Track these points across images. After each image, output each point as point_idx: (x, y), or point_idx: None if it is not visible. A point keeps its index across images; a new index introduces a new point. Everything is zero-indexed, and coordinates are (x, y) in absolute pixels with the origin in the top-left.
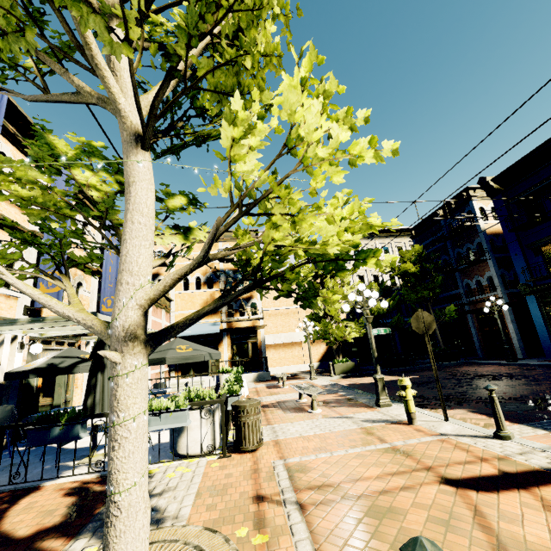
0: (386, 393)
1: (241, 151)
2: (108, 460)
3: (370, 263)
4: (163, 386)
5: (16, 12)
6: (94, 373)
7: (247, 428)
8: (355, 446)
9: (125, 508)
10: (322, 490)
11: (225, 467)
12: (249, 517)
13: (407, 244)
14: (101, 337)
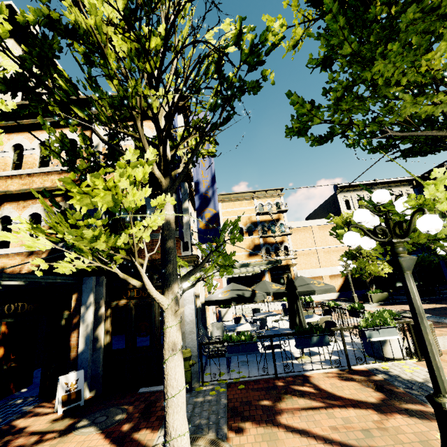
0: None
1: None
2: None
3: None
4: (259, 310)
5: None
6: (294, 301)
7: None
8: None
9: None
10: None
11: None
12: None
13: (404, 193)
14: None
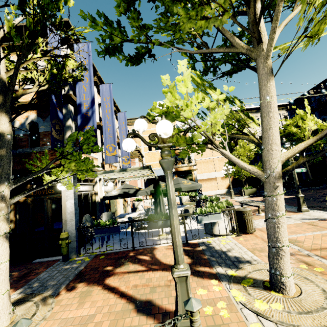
0: (305, 205)
1: None
2: (272, 232)
3: None
4: None
5: (225, 5)
6: (157, 196)
7: (248, 222)
8: (312, 231)
9: (286, 252)
10: (322, 250)
11: (245, 240)
12: (296, 261)
13: (281, 115)
14: (260, 177)
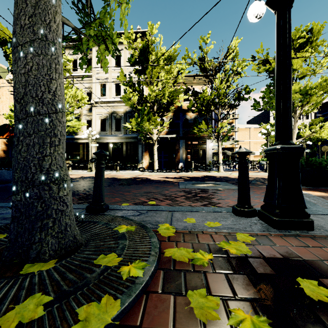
0: None
1: (317, 127)
2: None
3: (327, 139)
4: None
5: None
6: None
7: None
8: None
9: None
10: None
11: None
12: None
13: (312, 112)
14: None
